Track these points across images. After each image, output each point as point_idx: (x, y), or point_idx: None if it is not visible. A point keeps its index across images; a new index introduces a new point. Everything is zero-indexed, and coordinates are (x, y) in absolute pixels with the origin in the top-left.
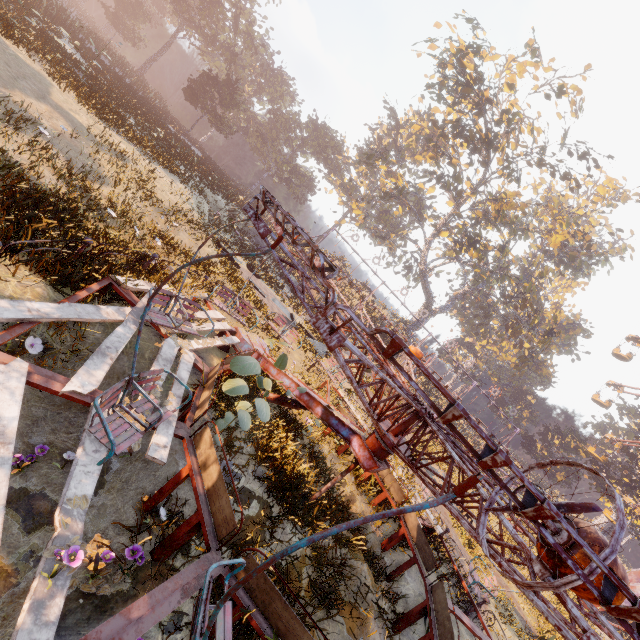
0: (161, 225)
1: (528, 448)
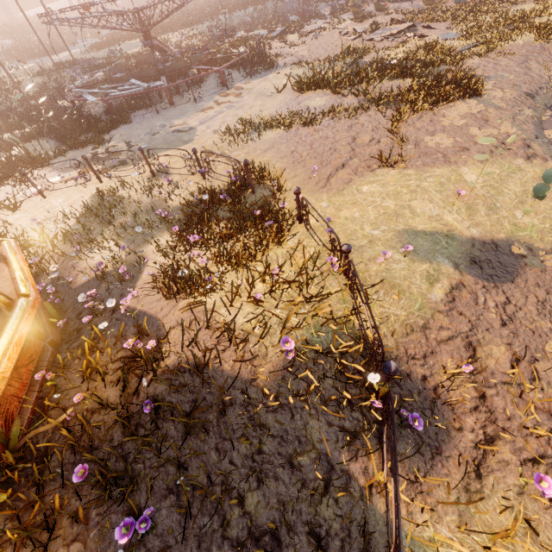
0: None
1: None
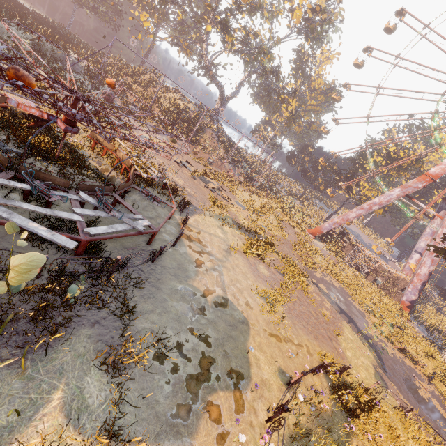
0: None
1: (304, 177)
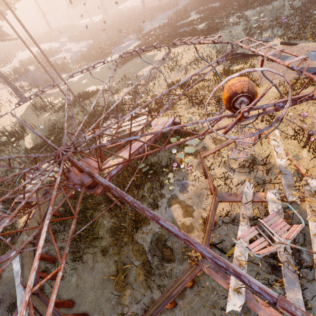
0: (181, 77)
1: None
